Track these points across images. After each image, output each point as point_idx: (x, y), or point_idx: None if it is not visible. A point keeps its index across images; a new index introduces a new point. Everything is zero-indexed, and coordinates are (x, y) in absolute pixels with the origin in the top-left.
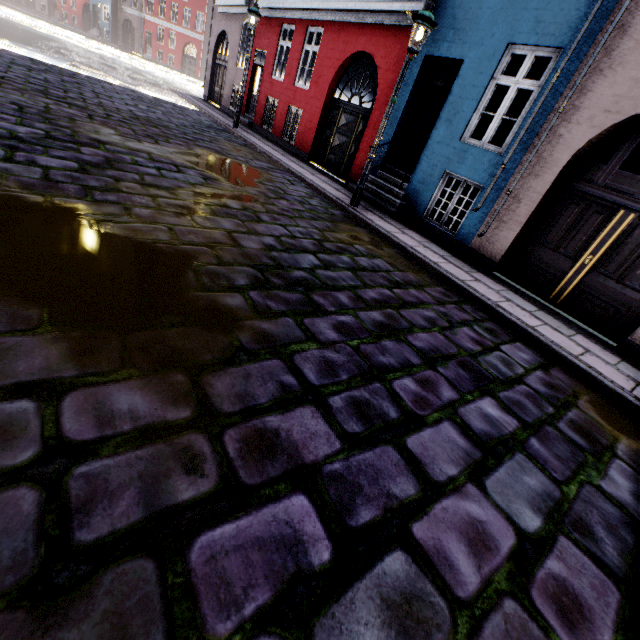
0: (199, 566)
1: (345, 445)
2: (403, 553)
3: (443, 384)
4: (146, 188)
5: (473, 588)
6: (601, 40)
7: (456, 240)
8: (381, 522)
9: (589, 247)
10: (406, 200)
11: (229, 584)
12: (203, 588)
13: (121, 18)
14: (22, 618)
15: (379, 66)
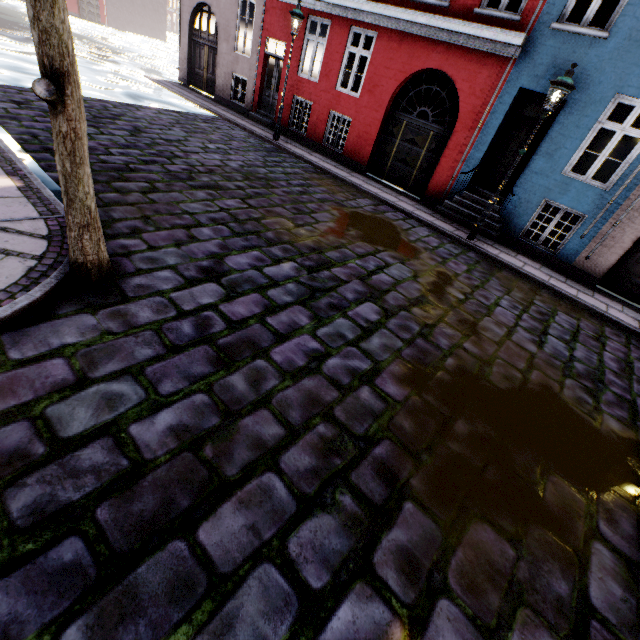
0: None
1: None
2: None
3: None
4: (423, 309)
5: None
6: None
7: (558, 259)
8: None
9: None
10: (499, 221)
11: None
12: None
13: None
14: None
15: (460, 89)
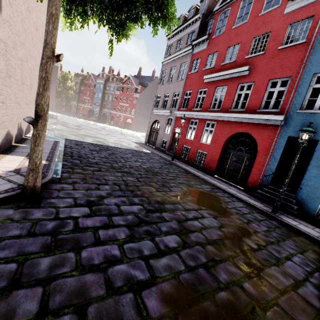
0: None
1: None
2: None
3: None
4: (216, 248)
5: None
6: None
7: None
8: None
9: None
10: (297, 204)
11: None
12: None
13: (102, 113)
14: None
15: (256, 138)
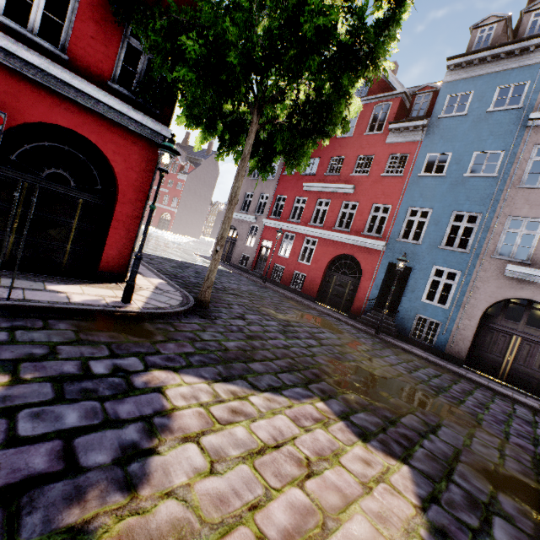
0: None
1: (533, 446)
2: None
3: (523, 425)
4: (341, 348)
5: None
6: (477, 272)
7: (435, 349)
8: None
9: (507, 351)
10: (395, 327)
11: None
12: None
13: None
14: None
15: (360, 262)
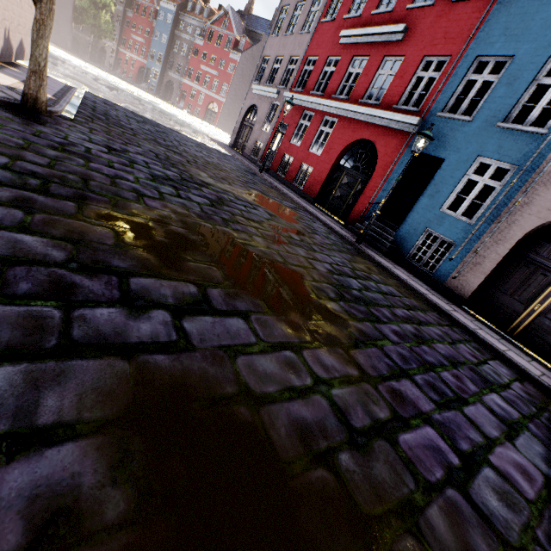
0: (406, 450)
1: (435, 406)
2: (491, 469)
3: (467, 380)
4: (248, 221)
5: (532, 496)
6: (545, 166)
7: (433, 278)
8: (473, 451)
9: (537, 298)
10: (393, 243)
11: (423, 462)
12: (414, 460)
13: (166, 79)
14: (356, 453)
15: (379, 151)
